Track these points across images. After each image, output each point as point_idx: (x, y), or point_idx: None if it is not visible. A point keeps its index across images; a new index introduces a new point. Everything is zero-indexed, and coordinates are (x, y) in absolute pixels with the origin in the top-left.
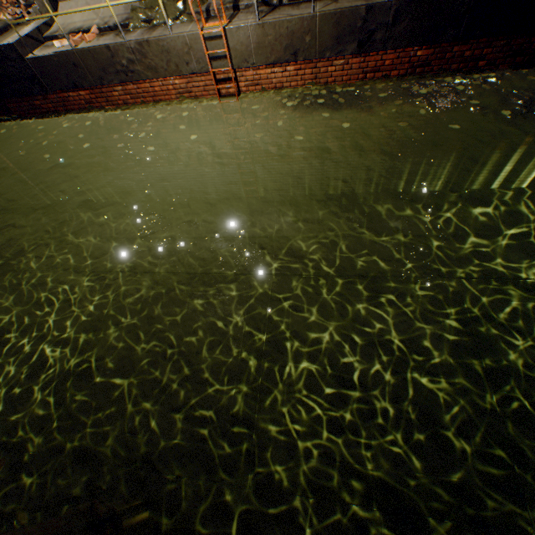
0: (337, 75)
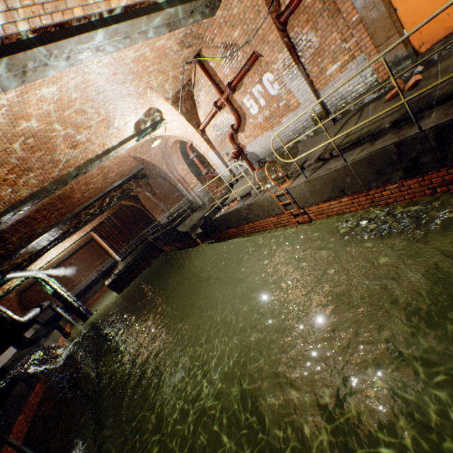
0: (395, 196)
